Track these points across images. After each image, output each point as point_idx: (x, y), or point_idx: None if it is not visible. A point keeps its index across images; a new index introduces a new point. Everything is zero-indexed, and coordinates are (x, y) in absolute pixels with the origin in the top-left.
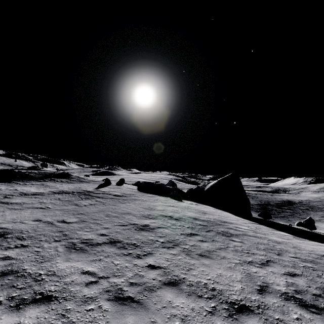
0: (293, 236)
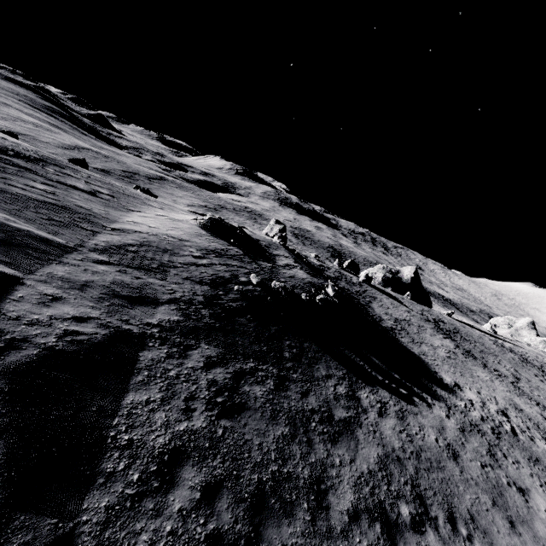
0: (489, 335)
